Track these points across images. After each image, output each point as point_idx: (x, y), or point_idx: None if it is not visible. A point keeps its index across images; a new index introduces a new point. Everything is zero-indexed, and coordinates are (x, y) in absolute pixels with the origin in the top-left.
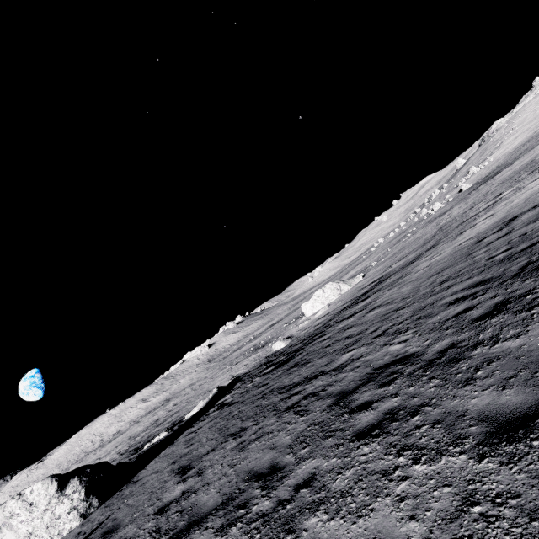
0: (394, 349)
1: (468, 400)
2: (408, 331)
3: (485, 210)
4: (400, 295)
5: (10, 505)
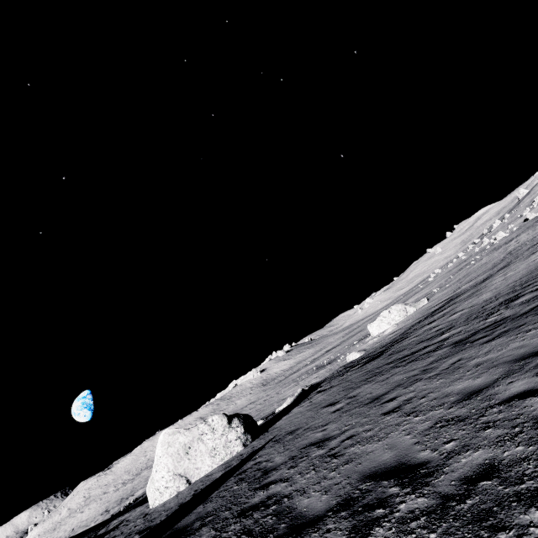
0: (491, 319)
1: None
2: (500, 310)
3: None
4: (481, 300)
5: (201, 427)
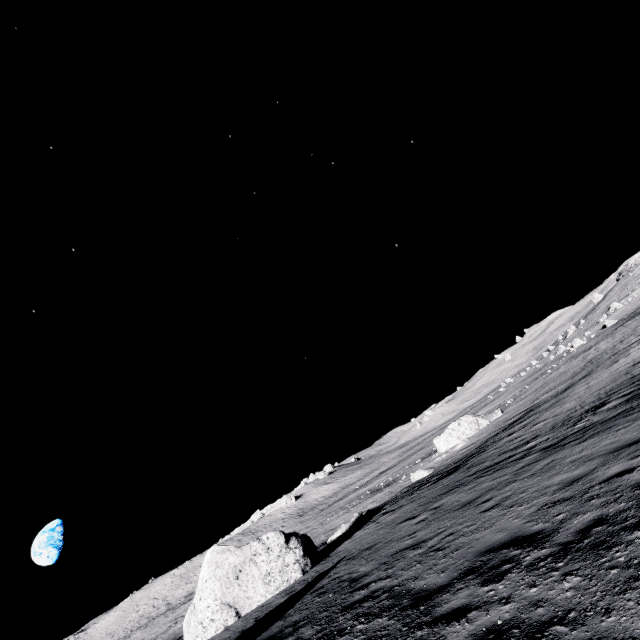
0: (579, 425)
1: None
2: (587, 417)
3: (637, 342)
4: (565, 409)
5: (254, 545)
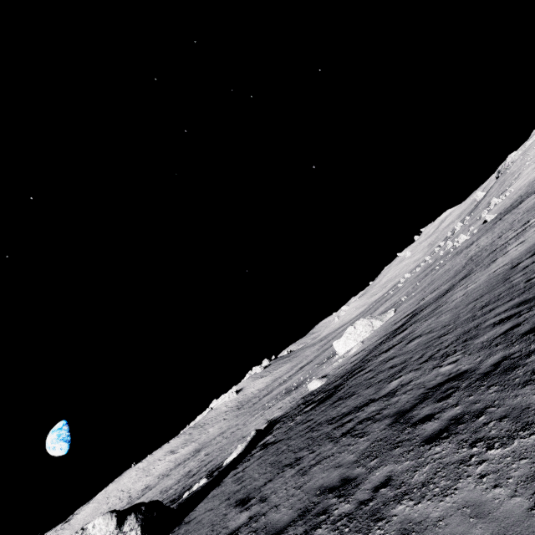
0: (445, 369)
1: (530, 396)
2: (456, 353)
3: (515, 237)
4: (440, 323)
5: None
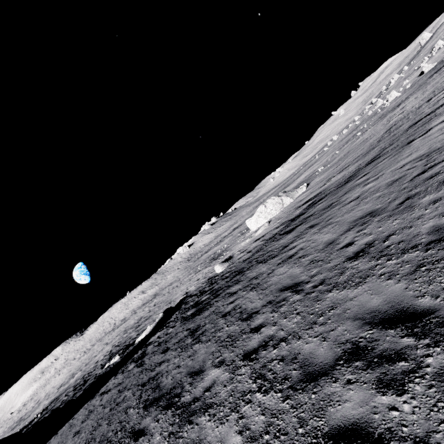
0: None
1: None
2: (269, 396)
3: None
4: (313, 248)
5: None
